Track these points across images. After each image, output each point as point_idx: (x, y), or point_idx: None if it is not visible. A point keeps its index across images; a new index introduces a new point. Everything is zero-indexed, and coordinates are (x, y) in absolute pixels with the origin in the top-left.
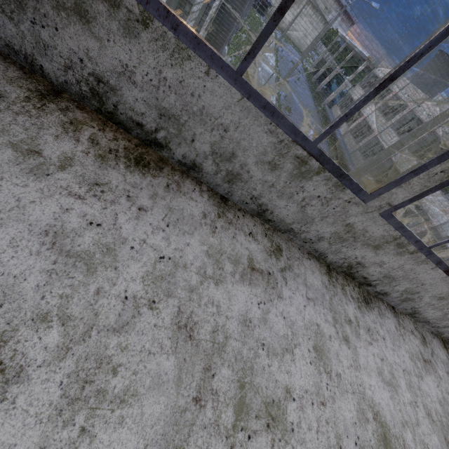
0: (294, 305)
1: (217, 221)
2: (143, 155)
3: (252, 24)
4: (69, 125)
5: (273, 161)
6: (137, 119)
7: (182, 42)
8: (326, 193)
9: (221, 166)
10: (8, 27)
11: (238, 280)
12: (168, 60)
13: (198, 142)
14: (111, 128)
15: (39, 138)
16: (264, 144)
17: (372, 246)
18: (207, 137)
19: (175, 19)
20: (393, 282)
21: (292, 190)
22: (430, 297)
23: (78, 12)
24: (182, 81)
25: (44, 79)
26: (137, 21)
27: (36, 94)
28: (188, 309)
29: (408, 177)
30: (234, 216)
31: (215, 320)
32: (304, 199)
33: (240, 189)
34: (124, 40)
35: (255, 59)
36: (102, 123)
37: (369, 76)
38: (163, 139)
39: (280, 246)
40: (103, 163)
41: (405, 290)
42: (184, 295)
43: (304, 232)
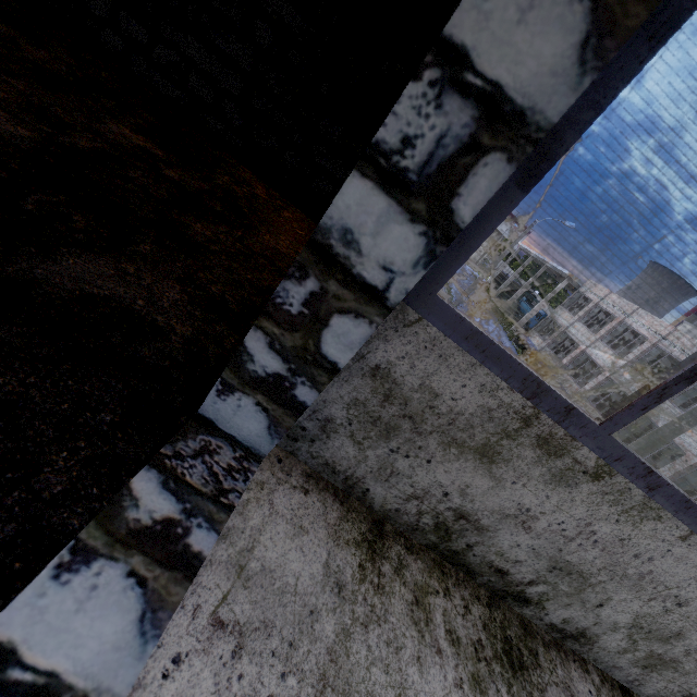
0: None
1: None
2: (505, 630)
3: None
4: (416, 609)
5: None
6: (502, 565)
7: (654, 501)
8: None
9: (640, 644)
10: (345, 449)
11: None
12: (612, 514)
13: (609, 607)
14: (451, 576)
15: (406, 685)
16: None
17: None
18: (632, 606)
19: (659, 479)
20: None
21: None
22: None
23: (481, 452)
24: (626, 538)
25: (360, 502)
26: (584, 472)
27: (365, 548)
28: None
29: None
30: None
31: None
32: None
33: (666, 680)
34: (543, 485)
35: None
36: (439, 570)
37: (574, 295)
38: (537, 594)
39: None
40: None
41: None
42: None
43: None
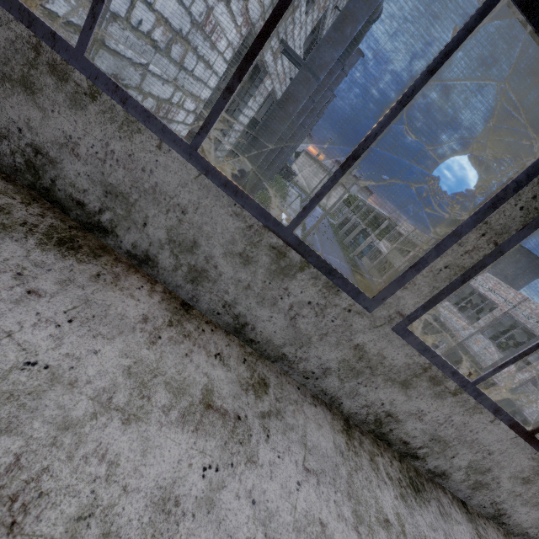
0: (277, 479)
1: (164, 329)
2: (76, 238)
3: (279, 186)
4: None
5: (244, 252)
6: (79, 197)
7: (131, 115)
8: (318, 297)
9: (181, 259)
10: None
11: (174, 422)
12: (116, 133)
13: (151, 226)
14: (43, 205)
15: None
16: (231, 229)
17: (399, 383)
18: (162, 221)
19: (125, 93)
20: (447, 449)
21: (274, 293)
22: (509, 478)
23: (24, 84)
24: (132, 154)
25: None
26: (85, 94)
27: None
28: (38, 463)
29: (410, 275)
30: (197, 328)
31: (94, 493)
32: (291, 307)
33: (209, 292)
34: (70, 111)
35: (281, 212)
36: (31, 198)
37: (393, 232)
38: (109, 223)
39: (266, 379)
40: (2, 232)
41: (469, 466)
42: (43, 434)
43: (301, 360)
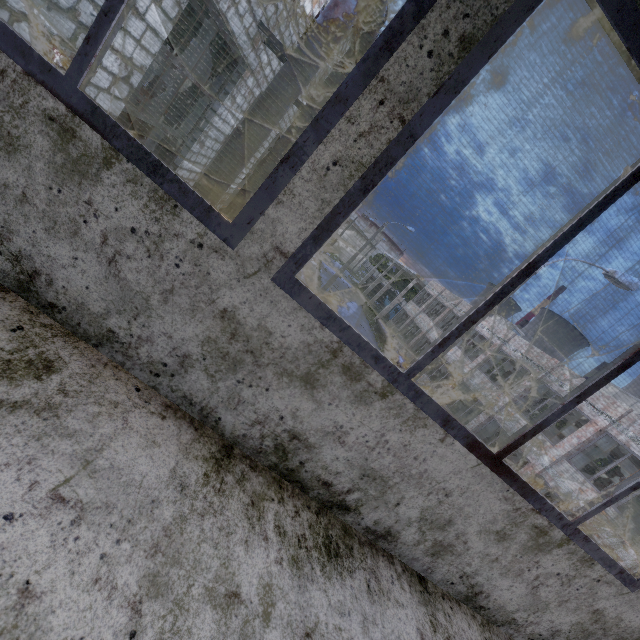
0: None
1: None
2: None
3: None
4: None
5: (3, 126)
6: None
7: None
8: (146, 220)
9: None
10: None
11: None
12: None
13: None
14: None
15: None
16: None
17: (300, 379)
18: None
19: None
20: (387, 492)
21: (71, 212)
22: (479, 533)
23: None
24: None
25: None
26: None
27: None
28: None
29: (283, 177)
30: None
31: None
32: (106, 239)
33: None
34: None
35: None
36: None
37: (421, 293)
38: None
39: (56, 362)
40: None
41: (422, 518)
42: None
43: (142, 342)
